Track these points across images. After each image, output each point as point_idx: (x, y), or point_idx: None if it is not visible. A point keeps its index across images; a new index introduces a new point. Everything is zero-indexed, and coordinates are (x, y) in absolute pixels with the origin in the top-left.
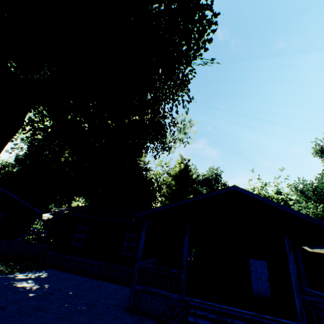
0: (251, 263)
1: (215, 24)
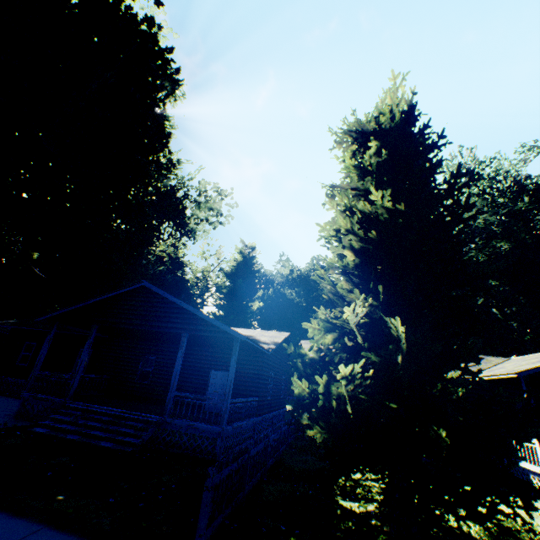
0: (213, 375)
1: (173, 62)
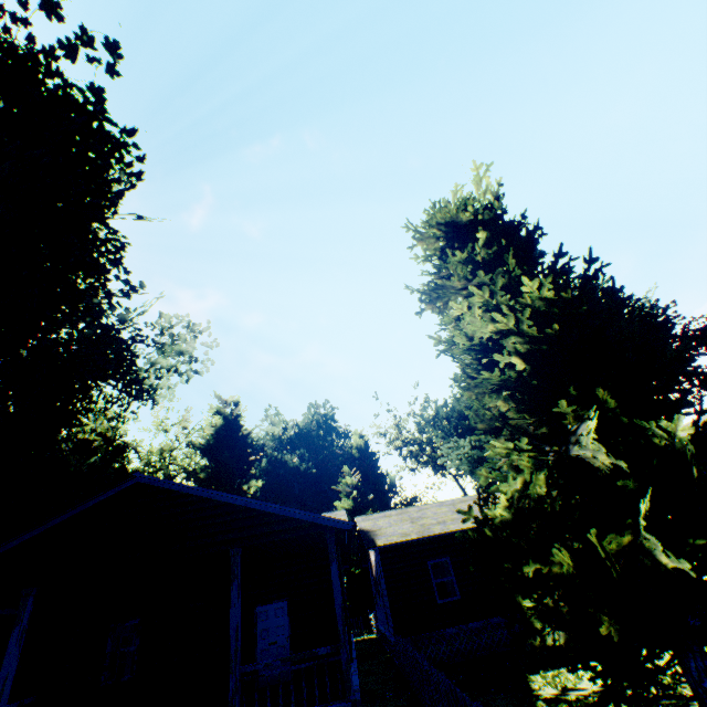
0: (260, 615)
1: (136, 148)
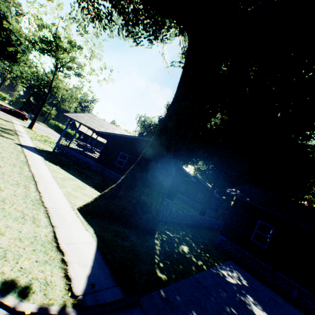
0: None
1: None
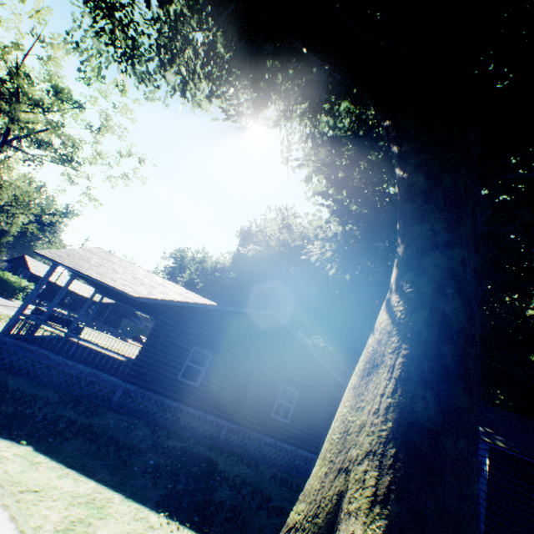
0: None
1: None
